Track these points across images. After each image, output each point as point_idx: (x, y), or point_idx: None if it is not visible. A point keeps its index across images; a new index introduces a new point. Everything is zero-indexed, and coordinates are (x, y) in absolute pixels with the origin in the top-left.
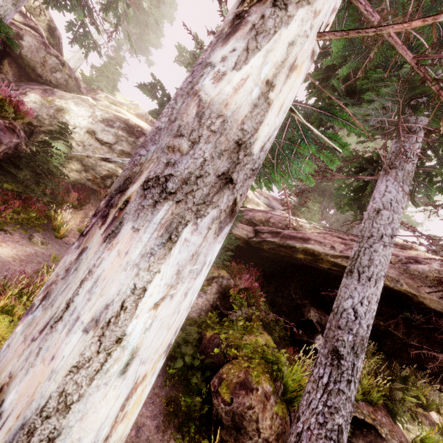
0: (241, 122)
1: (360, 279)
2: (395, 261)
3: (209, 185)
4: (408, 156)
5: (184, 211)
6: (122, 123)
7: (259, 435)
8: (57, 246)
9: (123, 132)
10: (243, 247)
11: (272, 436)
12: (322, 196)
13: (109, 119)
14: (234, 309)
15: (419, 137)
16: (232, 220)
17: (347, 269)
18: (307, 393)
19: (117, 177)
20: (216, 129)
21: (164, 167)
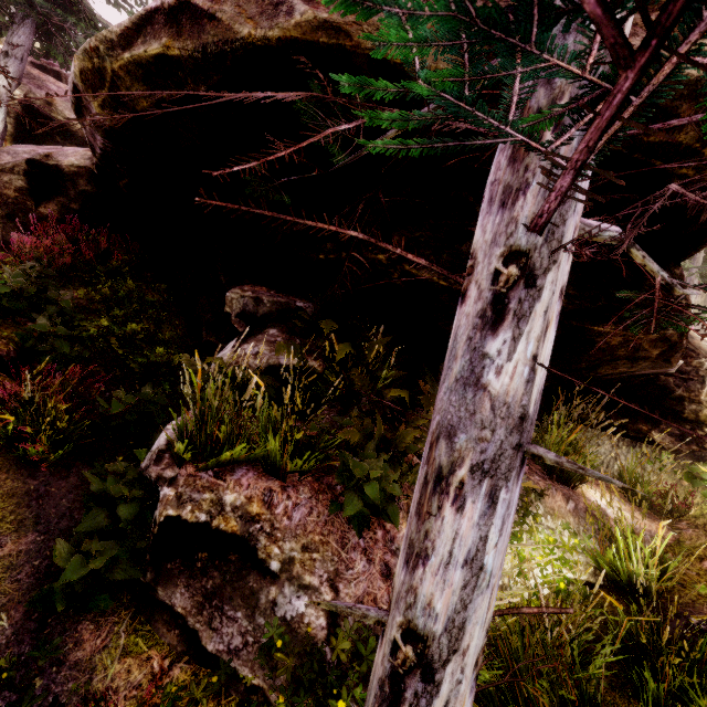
0: None
1: None
2: None
3: None
4: None
5: None
6: None
7: None
8: None
9: None
10: (97, 193)
11: None
12: None
13: None
14: None
15: None
16: None
17: None
18: None
19: None
20: None
21: None
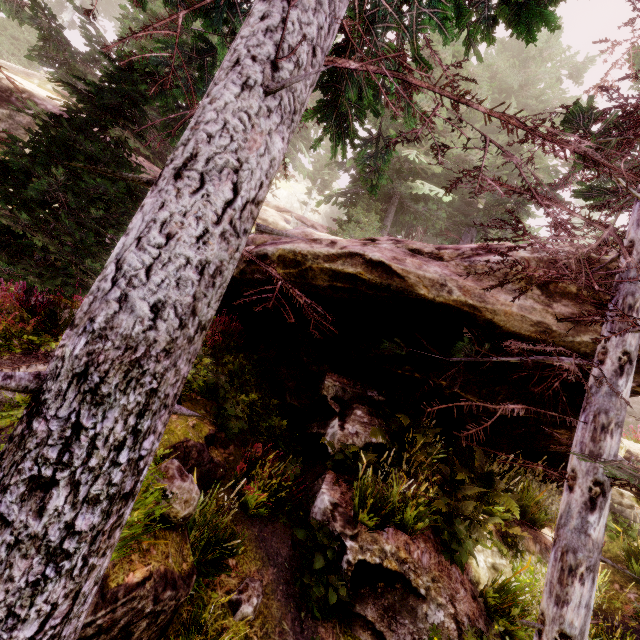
0: None
1: (159, 181)
2: (451, 256)
3: None
4: None
5: None
6: None
7: None
8: None
9: None
10: None
11: None
12: (389, 207)
13: None
14: None
15: None
16: None
17: None
18: None
19: None
20: None
21: None
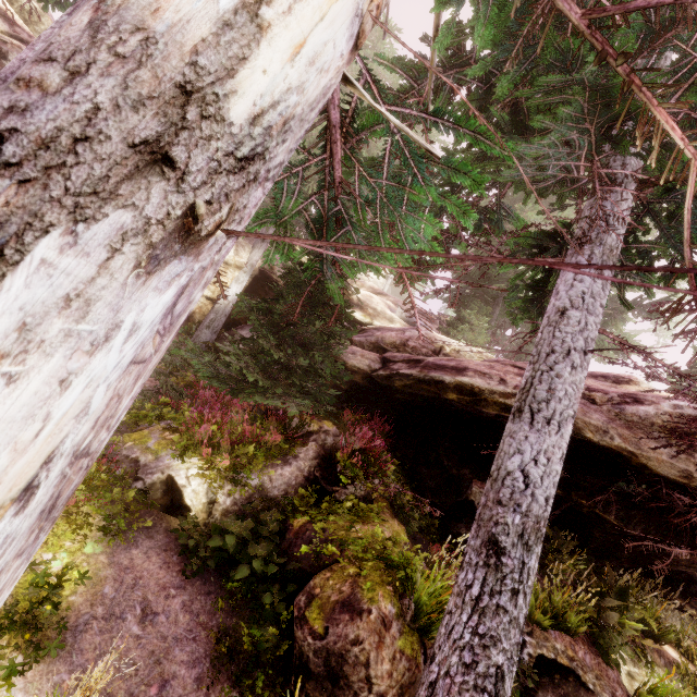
0: (191, 49)
1: (533, 422)
2: (602, 401)
3: (108, 159)
4: (610, 224)
5: (40, 203)
6: None
7: (371, 689)
8: None
9: None
10: (364, 385)
11: (392, 689)
12: (493, 306)
13: None
14: (343, 484)
15: (627, 193)
16: (191, 251)
17: (514, 408)
18: (448, 614)
19: None
20: (127, 53)
21: (2, 115)
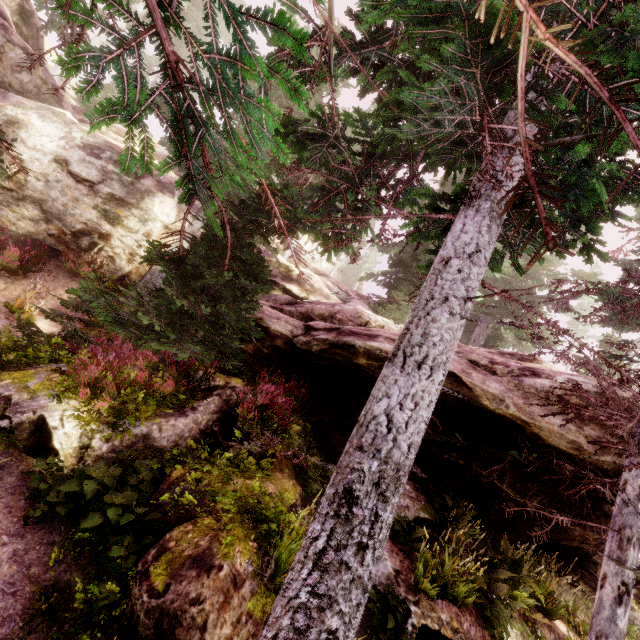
0: None
1: (405, 366)
2: (503, 372)
3: None
4: (499, 181)
5: None
6: (115, 154)
7: None
8: None
9: (116, 167)
10: (286, 350)
11: None
12: None
13: (95, 145)
14: (240, 439)
15: (519, 155)
16: None
17: (391, 353)
18: (291, 571)
19: (100, 235)
20: None
21: None
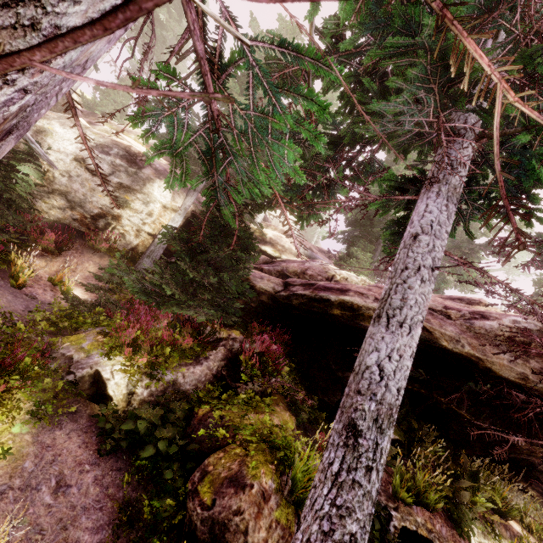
0: None
1: (389, 325)
2: (456, 316)
3: None
4: (454, 168)
5: None
6: (121, 150)
7: None
8: (10, 296)
9: (122, 161)
10: (269, 304)
11: None
12: (376, 245)
13: (105, 144)
14: (244, 381)
15: (468, 144)
16: None
17: (375, 314)
18: (313, 488)
19: (112, 217)
20: None
21: None
